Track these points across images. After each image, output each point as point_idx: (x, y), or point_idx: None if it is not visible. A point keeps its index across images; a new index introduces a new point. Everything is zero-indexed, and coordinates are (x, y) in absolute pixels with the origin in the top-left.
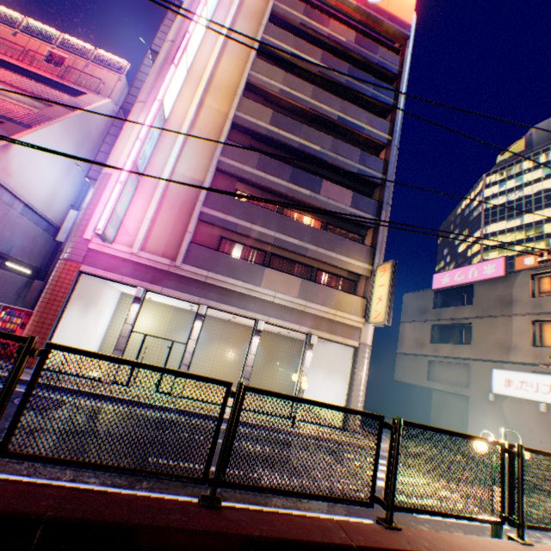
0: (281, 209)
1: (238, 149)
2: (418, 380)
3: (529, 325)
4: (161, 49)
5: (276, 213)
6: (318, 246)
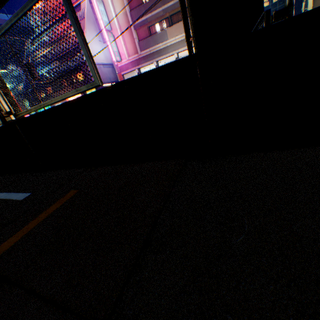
0: None
1: None
2: None
3: None
4: None
5: None
6: None
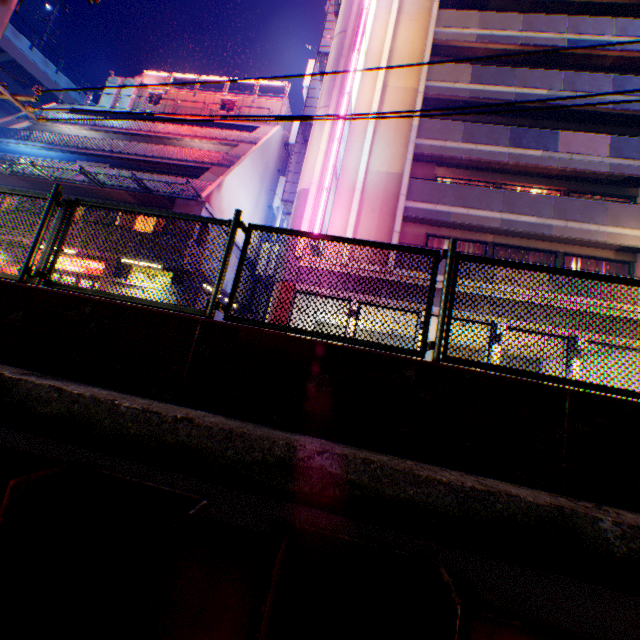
0: (497, 187)
1: (435, 125)
2: None
3: None
4: (324, 51)
5: (497, 190)
6: (566, 220)
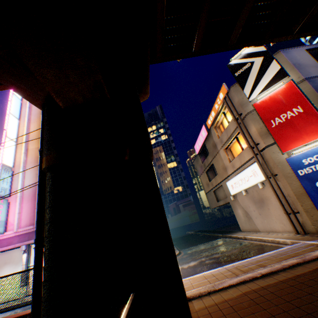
0: None
1: None
2: (215, 204)
3: (224, 152)
4: None
5: None
6: None
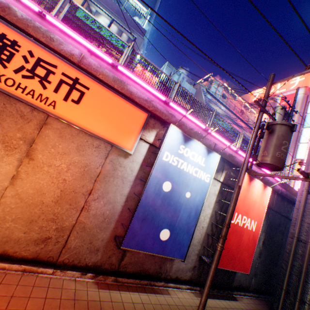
0: None
1: None
2: None
3: None
4: None
5: None
6: None
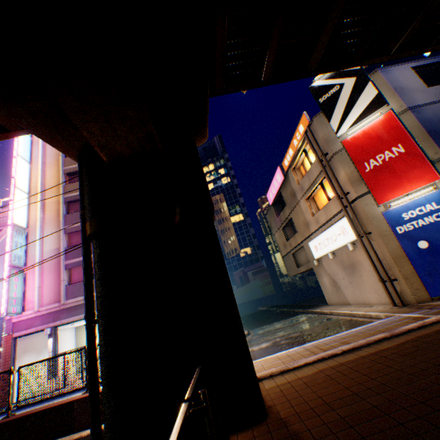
0: None
1: (74, 215)
2: (295, 271)
3: (305, 203)
4: None
5: None
6: None
